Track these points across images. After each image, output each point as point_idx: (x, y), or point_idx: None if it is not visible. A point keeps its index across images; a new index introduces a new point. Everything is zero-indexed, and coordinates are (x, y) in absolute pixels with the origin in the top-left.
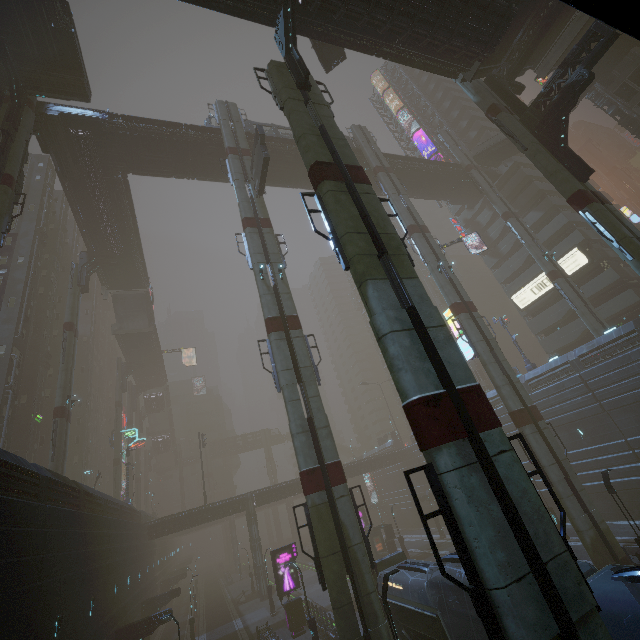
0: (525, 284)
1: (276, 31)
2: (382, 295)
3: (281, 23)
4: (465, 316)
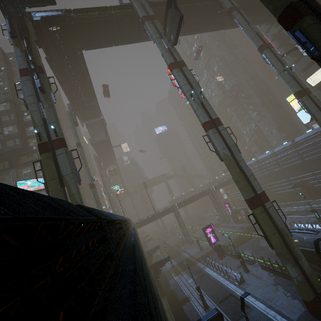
0: (317, 70)
1: None
2: None
3: None
4: (306, 98)
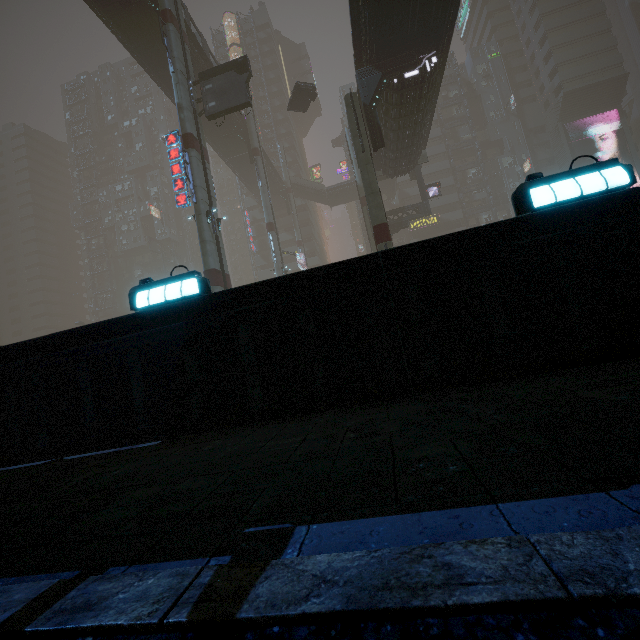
0: None
1: (363, 71)
2: None
3: (374, 79)
4: None
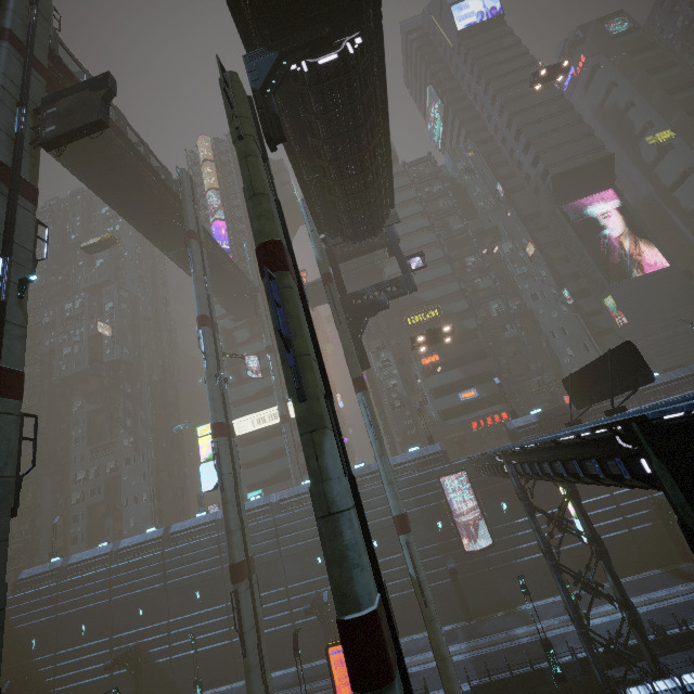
0: (250, 413)
1: (252, 55)
2: (336, 453)
3: (268, 60)
4: (225, 441)
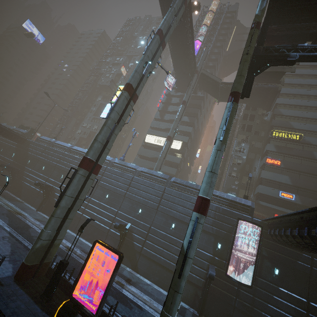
0: (156, 135)
1: None
2: None
3: None
4: (127, 96)
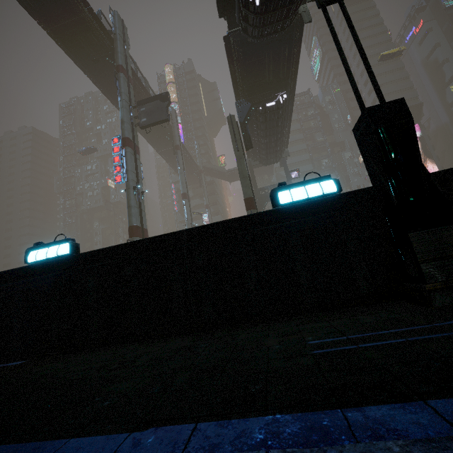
0: None
1: (239, 102)
2: None
3: (246, 107)
4: None
